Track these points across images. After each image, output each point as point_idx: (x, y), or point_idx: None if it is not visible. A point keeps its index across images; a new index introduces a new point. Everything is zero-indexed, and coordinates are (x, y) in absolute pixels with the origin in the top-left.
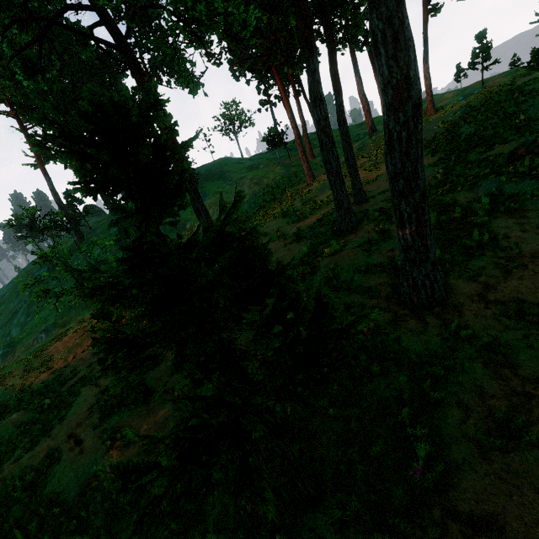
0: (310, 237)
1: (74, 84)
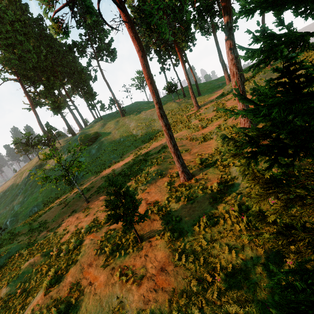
0: (215, 137)
1: (52, 63)
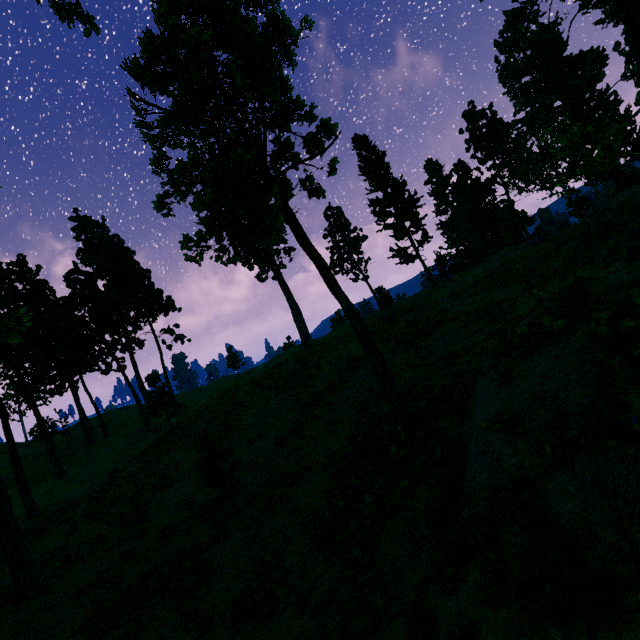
0: None
1: None
